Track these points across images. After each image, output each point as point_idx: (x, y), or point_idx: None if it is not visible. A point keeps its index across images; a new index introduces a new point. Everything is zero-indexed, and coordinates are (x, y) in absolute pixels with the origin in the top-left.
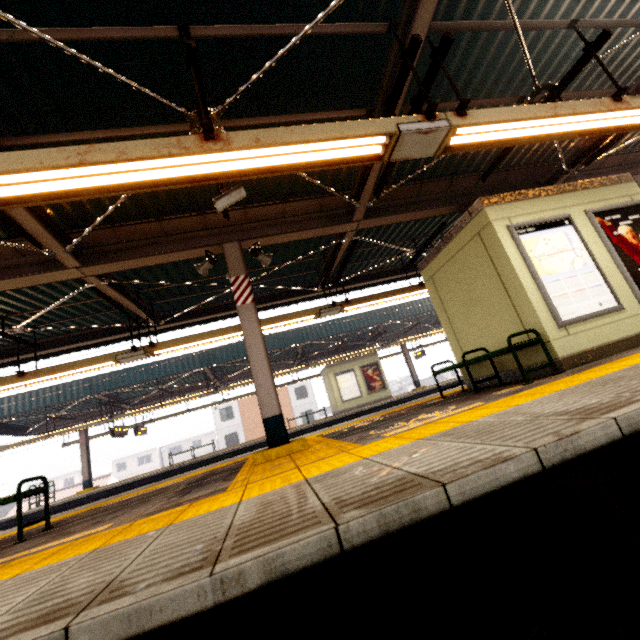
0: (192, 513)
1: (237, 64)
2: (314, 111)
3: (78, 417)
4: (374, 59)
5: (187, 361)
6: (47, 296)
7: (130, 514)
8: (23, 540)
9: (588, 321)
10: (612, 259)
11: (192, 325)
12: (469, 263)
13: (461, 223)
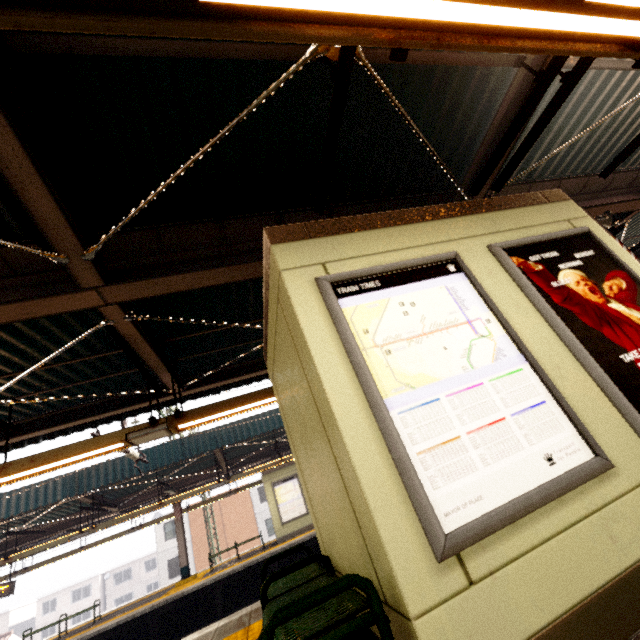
0: None
1: None
2: None
3: None
4: None
5: (45, 490)
6: None
7: None
8: None
9: (525, 518)
10: (559, 337)
11: None
12: (285, 357)
13: (265, 281)
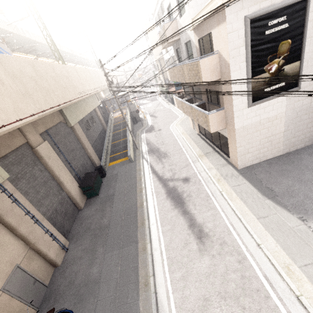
0: None
1: None
2: None
3: None
4: None
5: None
6: None
7: None
8: None
9: None
10: None
11: None
12: None
13: None
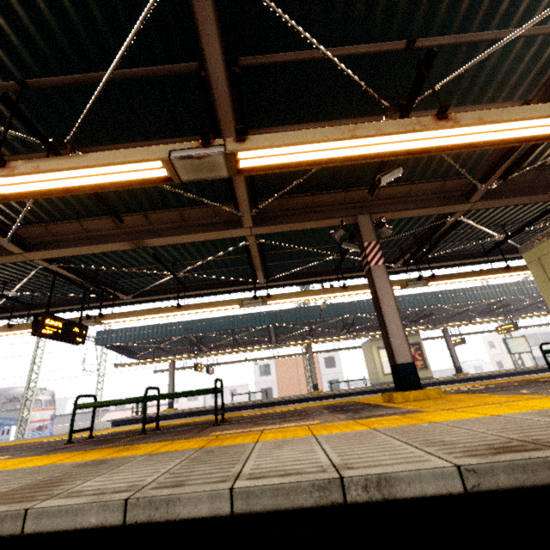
0: (437, 418)
1: (431, 68)
2: (474, 104)
3: (170, 351)
4: (549, 56)
5: (259, 318)
6: (206, 250)
7: (319, 418)
8: (219, 424)
9: None
10: None
11: (285, 286)
12: None
13: None
